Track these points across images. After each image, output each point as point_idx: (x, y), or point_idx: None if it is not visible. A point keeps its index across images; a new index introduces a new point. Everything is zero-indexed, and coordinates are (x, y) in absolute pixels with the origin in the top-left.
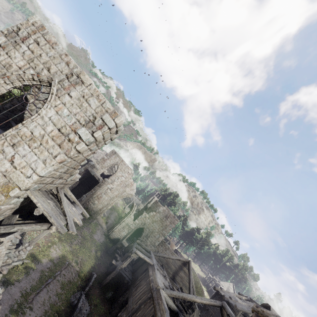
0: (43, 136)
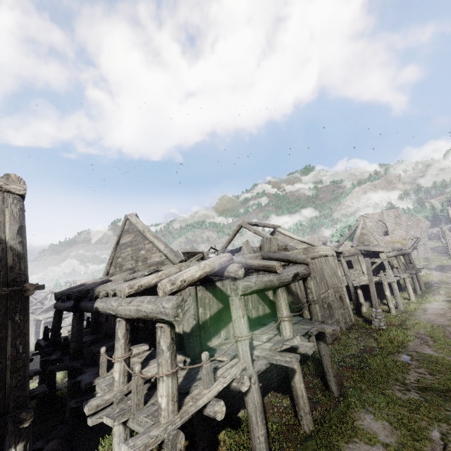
0: (394, 228)
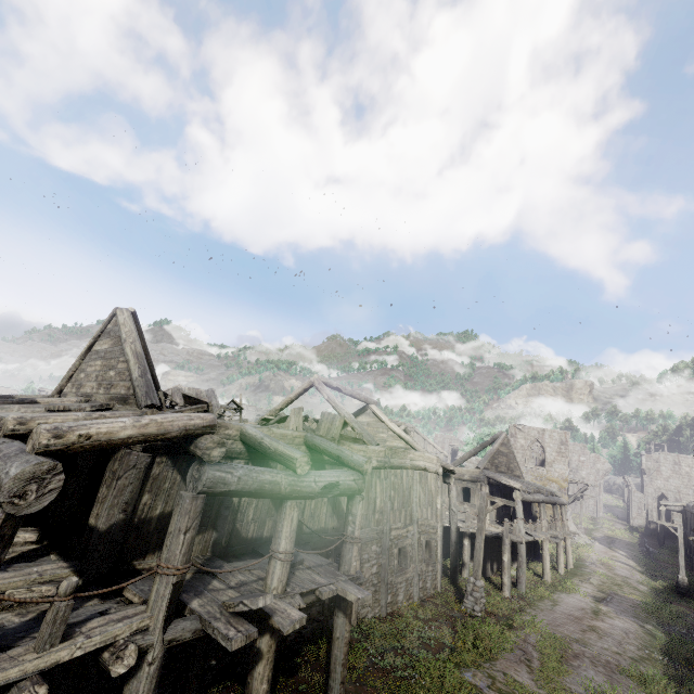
0: (554, 458)
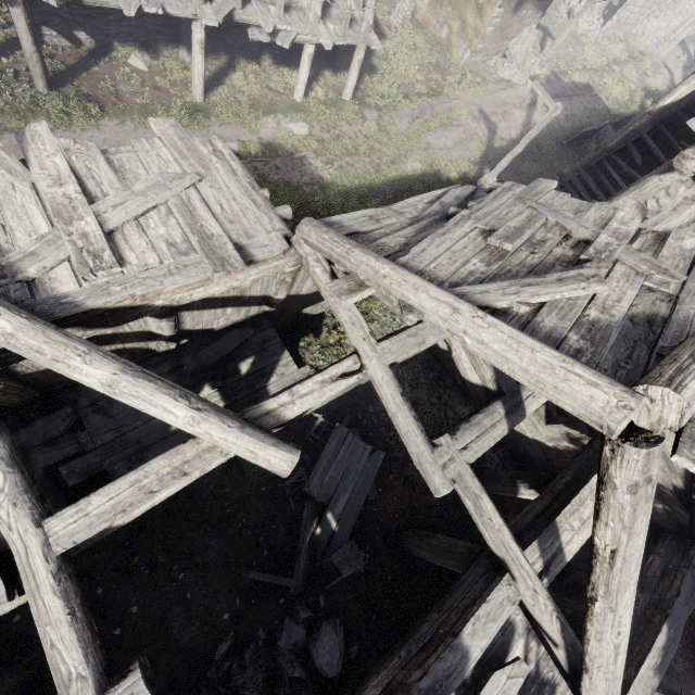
0: None
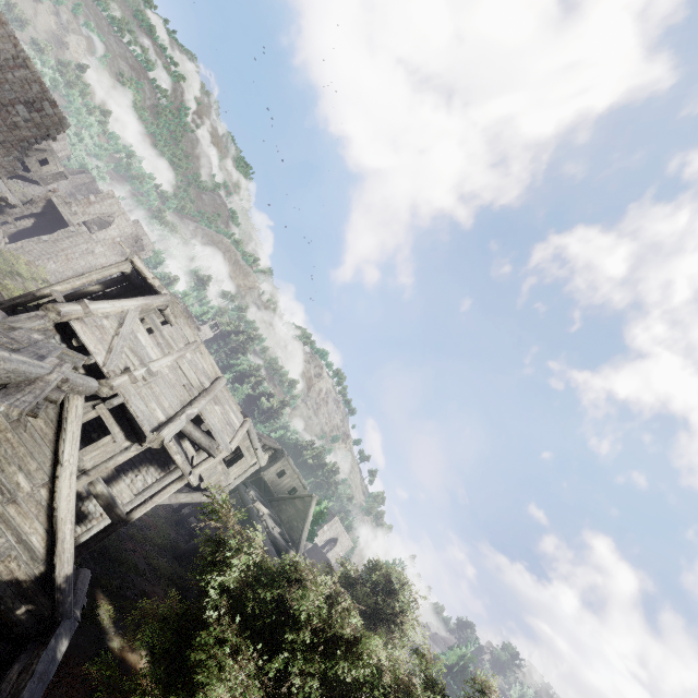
0: None
